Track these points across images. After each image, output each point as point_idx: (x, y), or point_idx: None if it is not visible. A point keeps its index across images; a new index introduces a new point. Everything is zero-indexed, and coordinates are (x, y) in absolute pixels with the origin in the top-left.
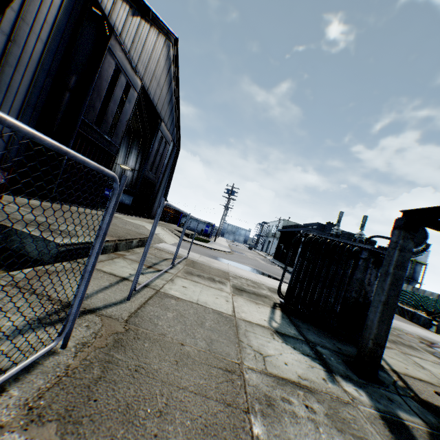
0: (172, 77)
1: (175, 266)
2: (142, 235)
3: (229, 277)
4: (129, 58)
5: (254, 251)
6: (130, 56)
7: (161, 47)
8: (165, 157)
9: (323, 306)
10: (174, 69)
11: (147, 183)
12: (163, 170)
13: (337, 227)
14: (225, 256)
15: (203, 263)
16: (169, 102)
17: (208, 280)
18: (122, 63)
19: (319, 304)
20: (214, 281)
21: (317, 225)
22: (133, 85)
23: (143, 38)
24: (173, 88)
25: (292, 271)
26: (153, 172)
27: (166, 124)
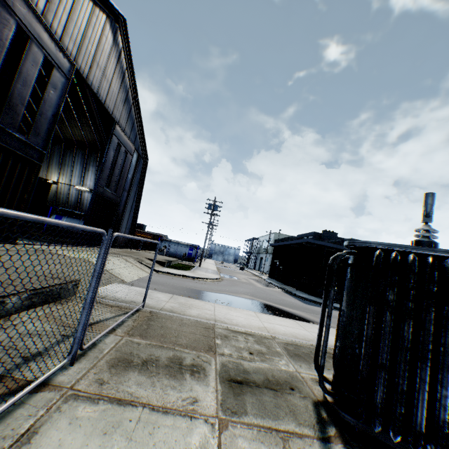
0: (125, 70)
1: (96, 345)
2: (53, 280)
3: (216, 339)
4: (44, 21)
5: (246, 272)
6: (48, 22)
7: (102, 24)
8: (127, 170)
9: (448, 425)
10: (126, 59)
11: (104, 202)
12: (127, 186)
13: (426, 226)
14: (212, 286)
15: (170, 314)
16: (124, 101)
17: (165, 375)
18: (31, 26)
19: (434, 418)
20: (179, 372)
21: (313, 235)
22: (57, 64)
23: (68, 1)
24: (128, 84)
25: (339, 326)
26: (112, 189)
27: (124, 128)
